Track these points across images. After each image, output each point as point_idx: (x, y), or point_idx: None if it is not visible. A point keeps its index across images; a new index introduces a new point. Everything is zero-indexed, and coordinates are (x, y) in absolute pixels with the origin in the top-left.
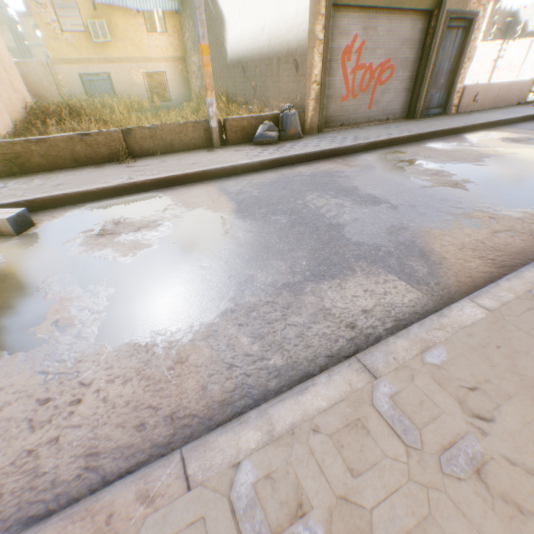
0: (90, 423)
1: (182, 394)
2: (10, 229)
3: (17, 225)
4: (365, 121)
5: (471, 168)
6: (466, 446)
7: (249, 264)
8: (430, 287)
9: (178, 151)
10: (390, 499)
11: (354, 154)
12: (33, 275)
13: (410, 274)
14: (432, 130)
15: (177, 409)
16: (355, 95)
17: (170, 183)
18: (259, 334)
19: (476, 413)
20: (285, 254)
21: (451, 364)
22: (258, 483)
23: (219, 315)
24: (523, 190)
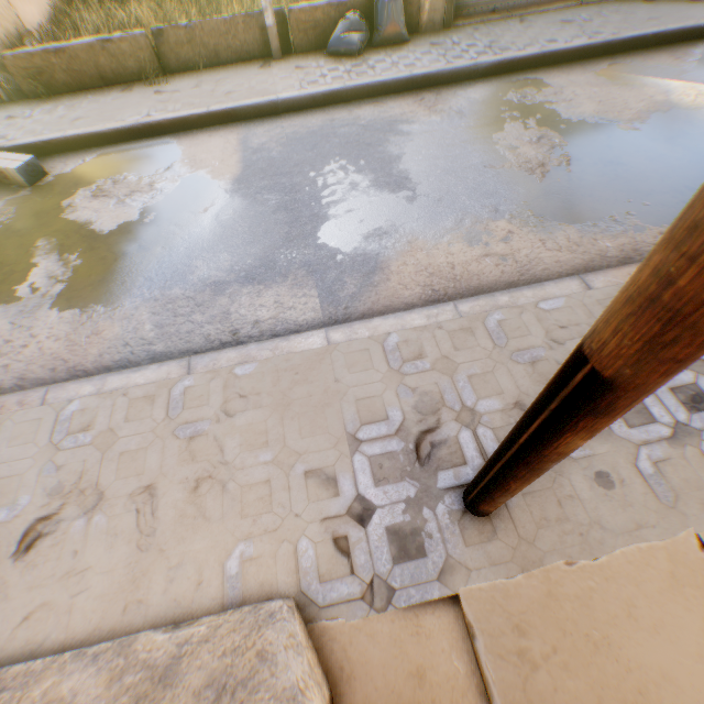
0: (29, 361)
1: (86, 356)
2: (23, 179)
3: (28, 176)
4: (544, 2)
5: (605, 134)
6: (200, 425)
7: (201, 254)
8: (337, 310)
9: (227, 65)
10: (134, 436)
11: (462, 85)
12: (31, 236)
13: (334, 292)
14: (637, 35)
15: (79, 365)
16: None
17: (192, 125)
18: (162, 324)
19: (227, 410)
20: (240, 248)
21: (249, 377)
22: (77, 412)
23: (144, 302)
24: (622, 191)
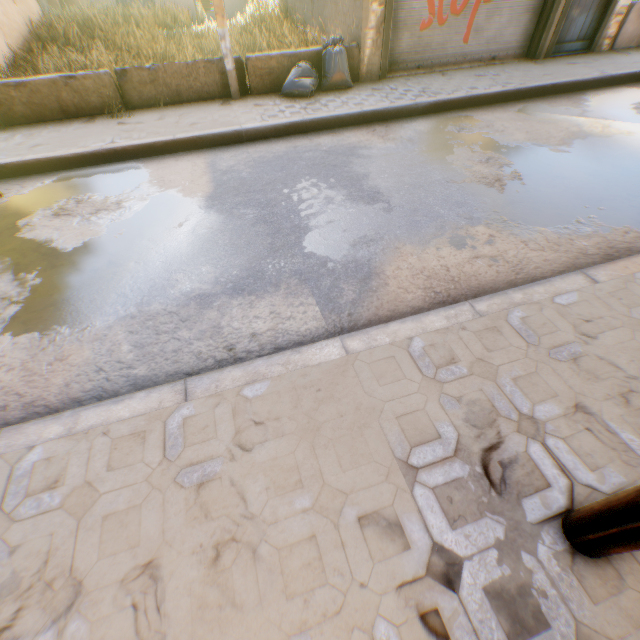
0: None
1: (48, 387)
2: None
3: None
4: (457, 62)
5: (542, 155)
6: (210, 466)
7: (180, 267)
8: (341, 317)
9: (188, 102)
10: (121, 490)
11: (406, 120)
12: None
13: (333, 299)
14: (539, 85)
15: (38, 399)
16: (443, 20)
17: (158, 150)
18: (142, 343)
19: (242, 443)
20: (223, 260)
21: (262, 399)
22: (39, 463)
23: (119, 320)
24: (576, 199)
